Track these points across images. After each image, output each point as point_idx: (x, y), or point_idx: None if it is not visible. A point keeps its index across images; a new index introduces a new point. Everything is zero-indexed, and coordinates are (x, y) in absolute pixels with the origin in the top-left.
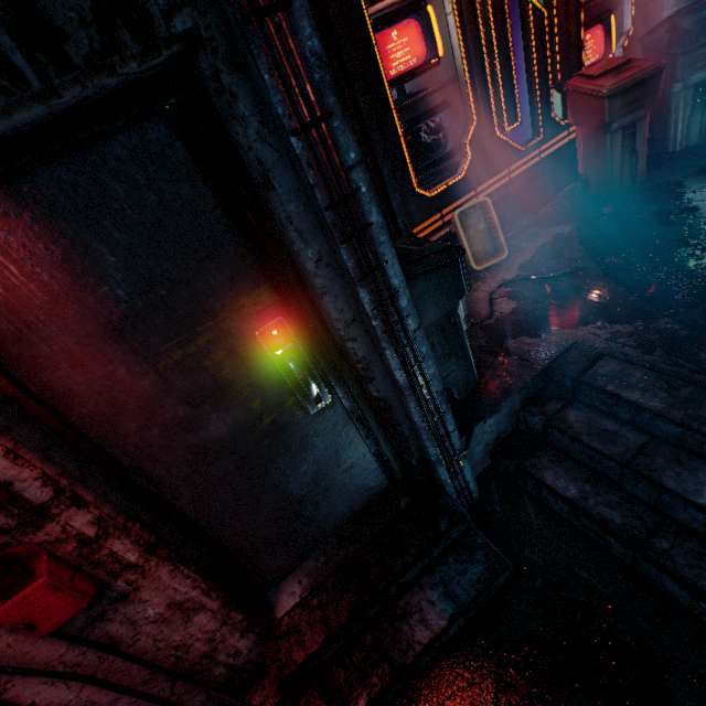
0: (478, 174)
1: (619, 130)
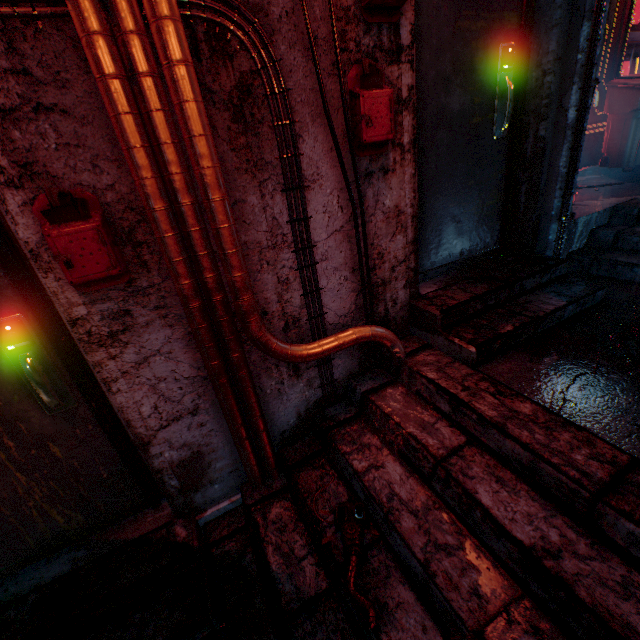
0: None
1: None
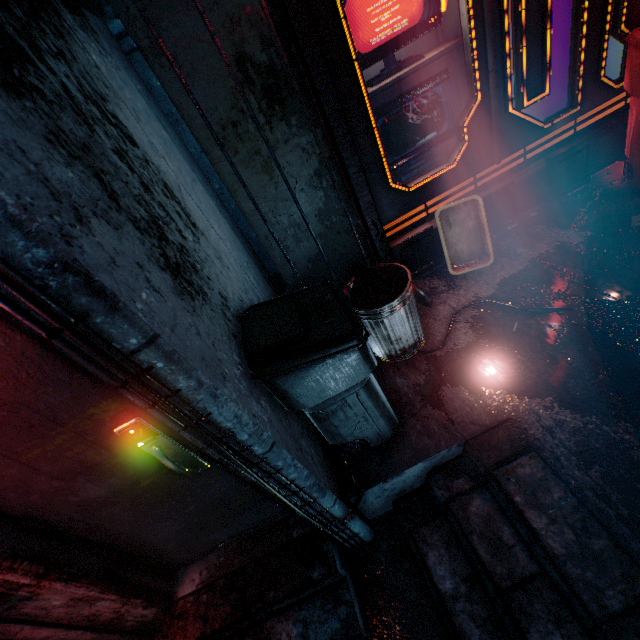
0: (477, 160)
1: None
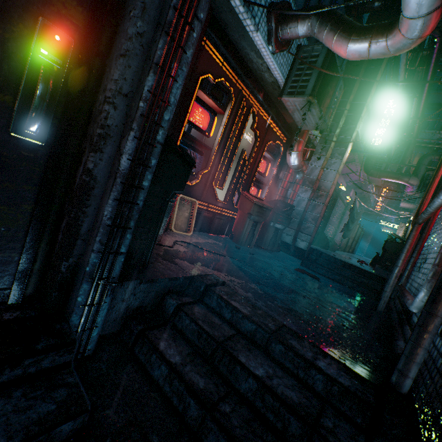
0: (198, 192)
1: (253, 220)
